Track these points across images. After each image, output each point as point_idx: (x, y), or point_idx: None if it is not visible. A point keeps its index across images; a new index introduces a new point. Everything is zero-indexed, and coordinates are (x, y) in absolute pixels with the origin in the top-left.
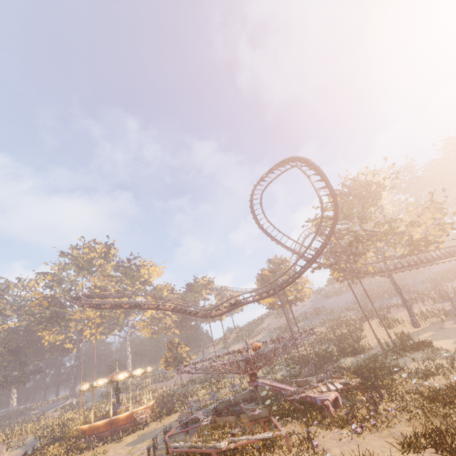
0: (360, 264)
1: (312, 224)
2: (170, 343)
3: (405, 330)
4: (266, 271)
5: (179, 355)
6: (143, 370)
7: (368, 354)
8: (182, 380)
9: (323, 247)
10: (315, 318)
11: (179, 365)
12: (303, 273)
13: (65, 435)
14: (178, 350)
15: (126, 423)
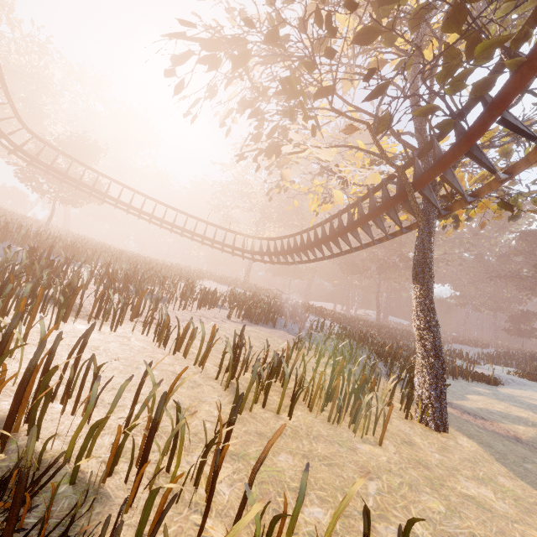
0: None
1: None
2: None
3: (442, 443)
4: None
5: None
6: None
7: None
8: None
9: None
10: None
11: None
12: None
13: None
14: None
15: None
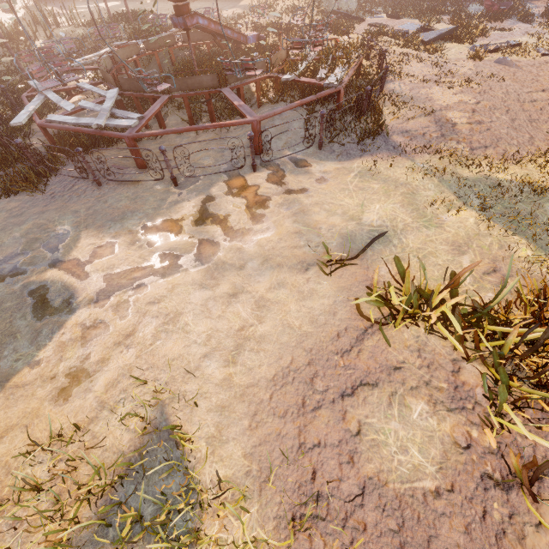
0: None
1: None
2: None
3: None
4: None
5: None
6: None
7: (55, 35)
8: None
9: None
10: None
11: None
12: None
13: None
14: None
15: None
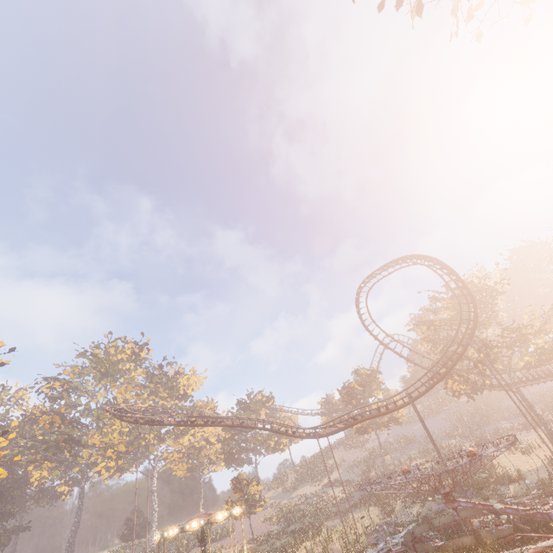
0: (486, 375)
1: (420, 327)
2: (236, 479)
3: (548, 455)
4: (354, 384)
5: (252, 496)
6: (241, 508)
7: (530, 480)
8: (253, 534)
9: (462, 351)
10: (407, 448)
11: (251, 511)
12: (439, 380)
13: None
14: (249, 490)
15: None
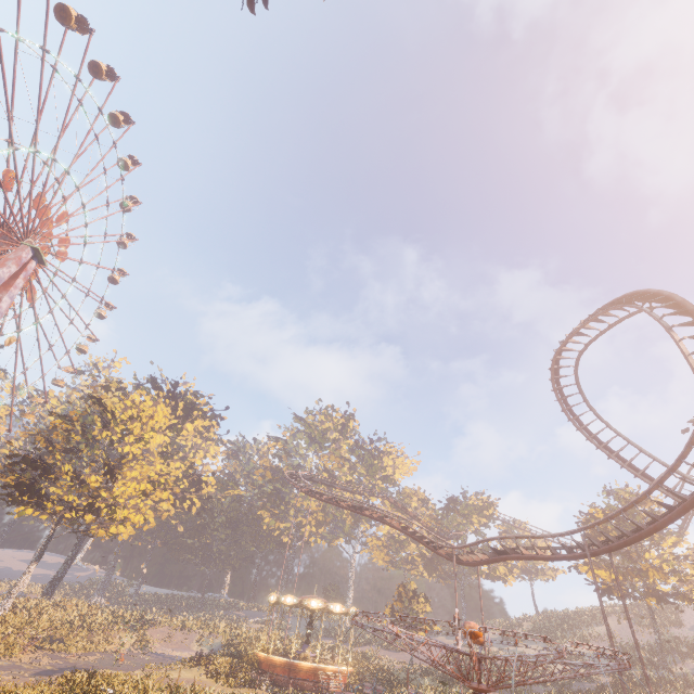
0: None
1: None
2: (403, 586)
3: None
4: (596, 511)
5: (413, 613)
6: (344, 608)
7: None
8: (412, 659)
9: None
10: None
11: (410, 630)
12: (654, 530)
13: (243, 655)
14: (412, 604)
15: (307, 680)
